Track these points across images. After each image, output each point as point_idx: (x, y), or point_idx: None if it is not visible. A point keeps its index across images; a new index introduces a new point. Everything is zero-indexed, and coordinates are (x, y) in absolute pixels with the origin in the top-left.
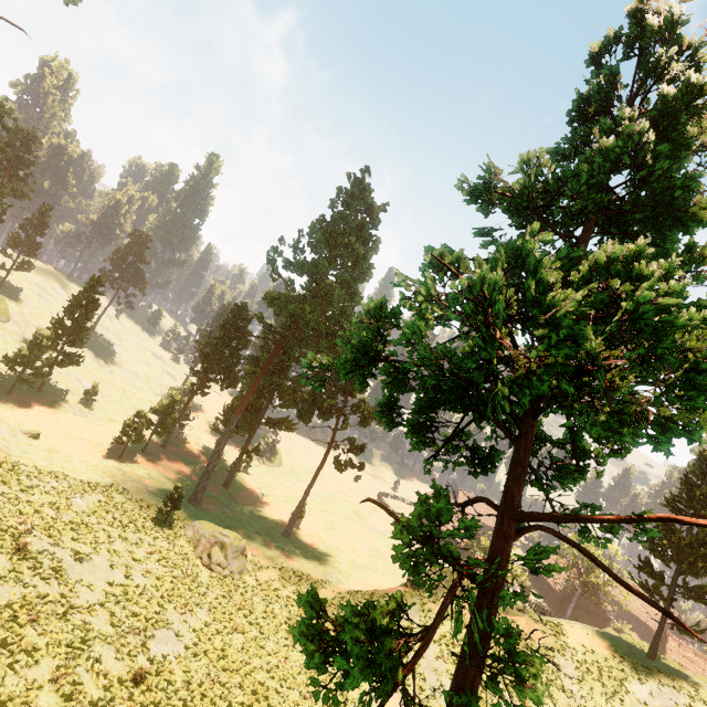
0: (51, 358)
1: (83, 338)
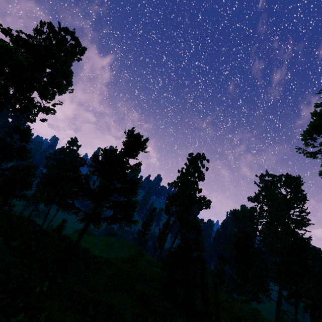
0: None
1: None
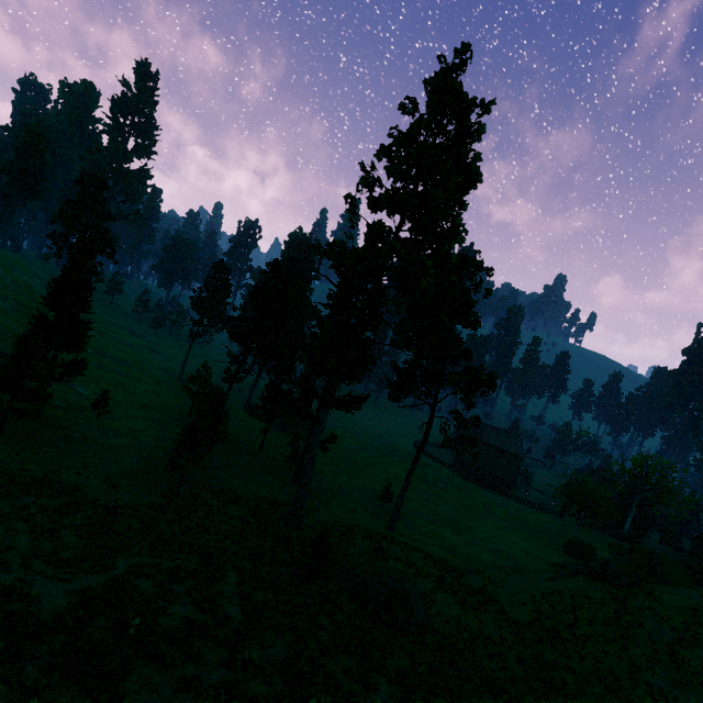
0: (49, 374)
1: (82, 338)
